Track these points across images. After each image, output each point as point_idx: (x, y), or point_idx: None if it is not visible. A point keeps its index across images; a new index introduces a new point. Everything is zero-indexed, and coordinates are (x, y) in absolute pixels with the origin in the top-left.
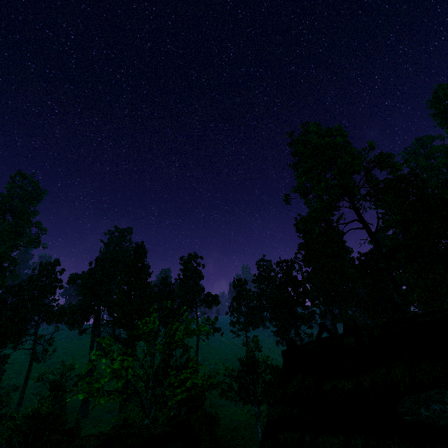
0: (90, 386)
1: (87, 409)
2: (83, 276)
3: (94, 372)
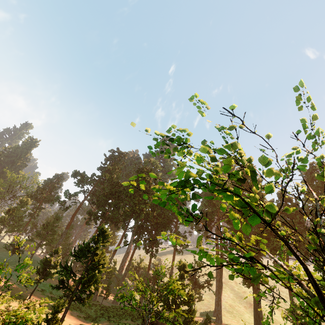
0: (219, 290)
1: (220, 313)
2: (203, 193)
3: (221, 277)
